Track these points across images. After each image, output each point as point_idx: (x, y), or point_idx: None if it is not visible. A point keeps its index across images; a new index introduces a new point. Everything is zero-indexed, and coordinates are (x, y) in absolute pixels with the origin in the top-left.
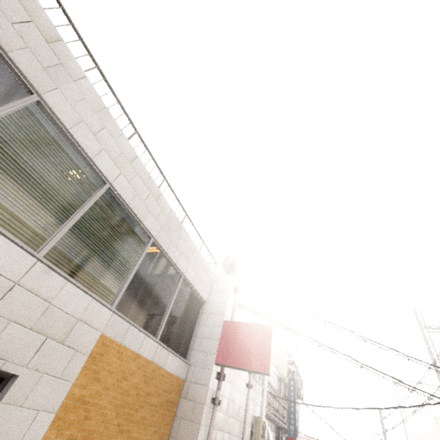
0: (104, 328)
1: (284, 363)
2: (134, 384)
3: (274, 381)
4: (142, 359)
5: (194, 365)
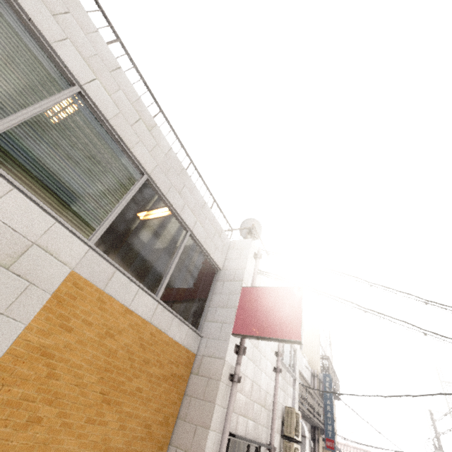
0: (77, 264)
1: (317, 357)
2: (124, 345)
3: (307, 377)
4: (136, 317)
5: (208, 337)
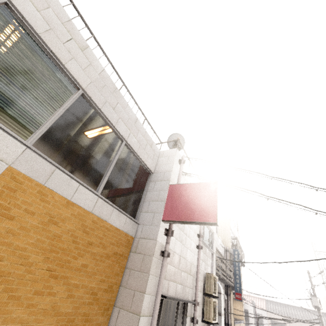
0: (14, 161)
1: (228, 238)
2: (68, 231)
3: (221, 252)
4: (78, 208)
5: (143, 224)
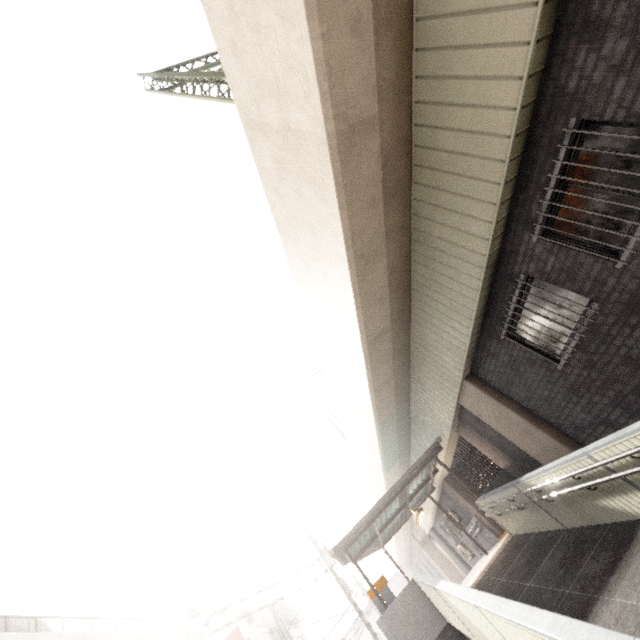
0: None
1: (267, 614)
2: None
3: (267, 639)
4: None
5: None
